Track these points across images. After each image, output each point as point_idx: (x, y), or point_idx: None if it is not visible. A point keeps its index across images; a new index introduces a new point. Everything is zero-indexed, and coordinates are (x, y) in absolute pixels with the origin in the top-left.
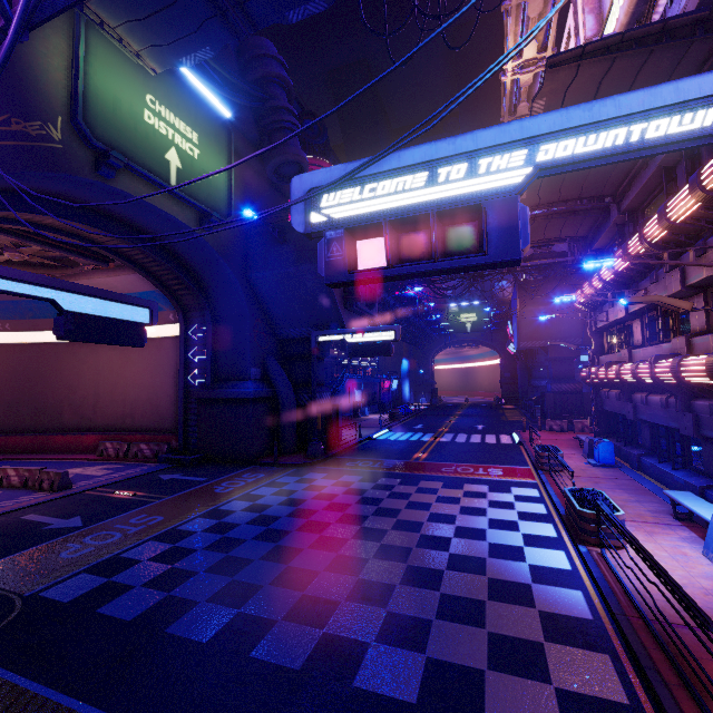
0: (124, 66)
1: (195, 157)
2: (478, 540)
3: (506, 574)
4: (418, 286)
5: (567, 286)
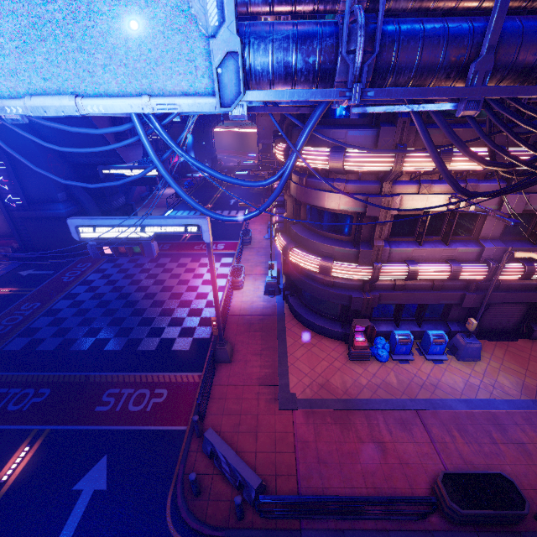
0: None
1: None
2: (194, 292)
3: (197, 306)
4: None
5: None
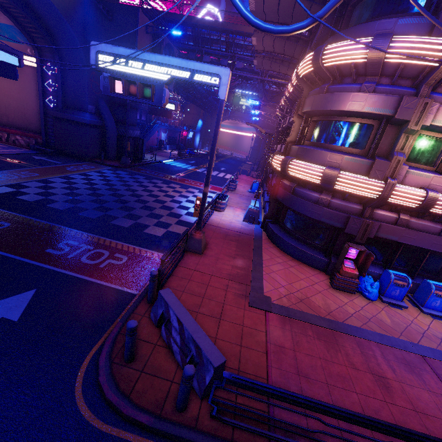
0: None
1: None
2: (177, 204)
3: (178, 212)
4: None
5: None
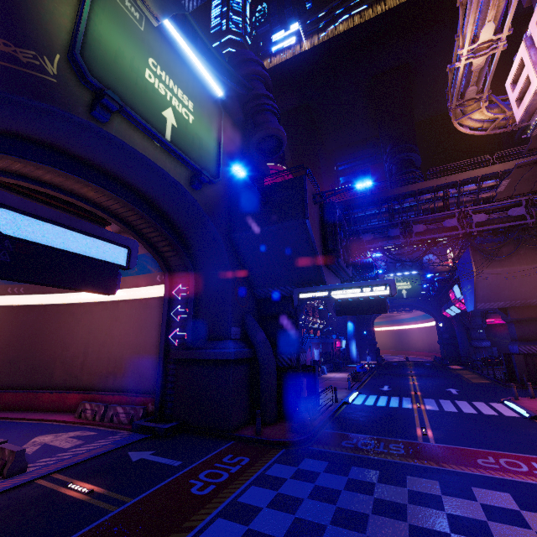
0: (130, 28)
1: (189, 121)
2: None
3: None
4: (376, 252)
5: (524, 249)
